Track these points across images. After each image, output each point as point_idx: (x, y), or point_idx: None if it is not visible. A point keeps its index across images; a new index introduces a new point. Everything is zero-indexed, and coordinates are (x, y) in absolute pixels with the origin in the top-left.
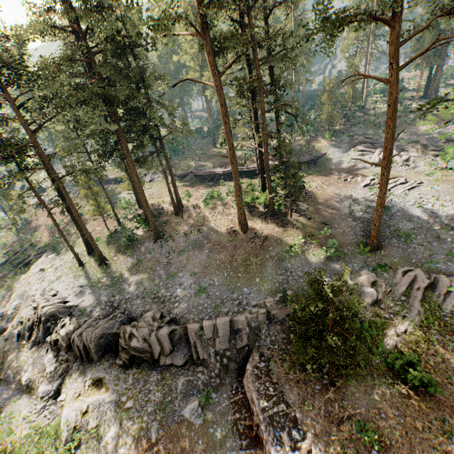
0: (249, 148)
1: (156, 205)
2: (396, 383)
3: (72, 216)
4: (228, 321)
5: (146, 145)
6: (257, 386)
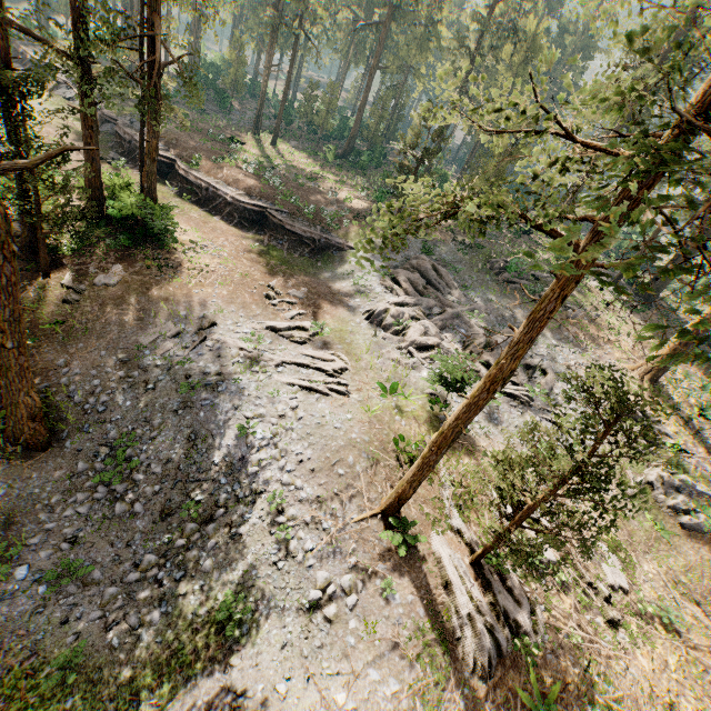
0: (283, 165)
1: None
2: None
3: None
4: None
5: None
6: None
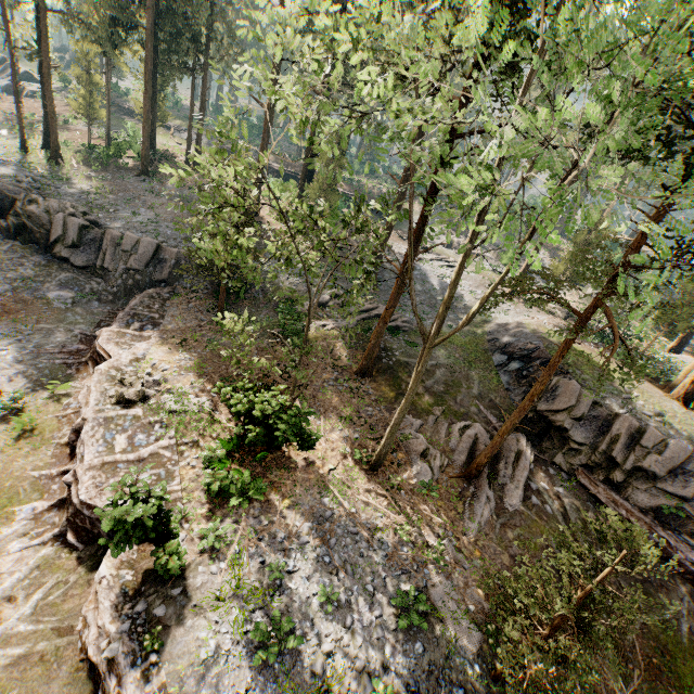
0: None
1: (170, 152)
2: (278, 345)
3: (44, 83)
4: (156, 243)
5: (181, 47)
6: (145, 300)
